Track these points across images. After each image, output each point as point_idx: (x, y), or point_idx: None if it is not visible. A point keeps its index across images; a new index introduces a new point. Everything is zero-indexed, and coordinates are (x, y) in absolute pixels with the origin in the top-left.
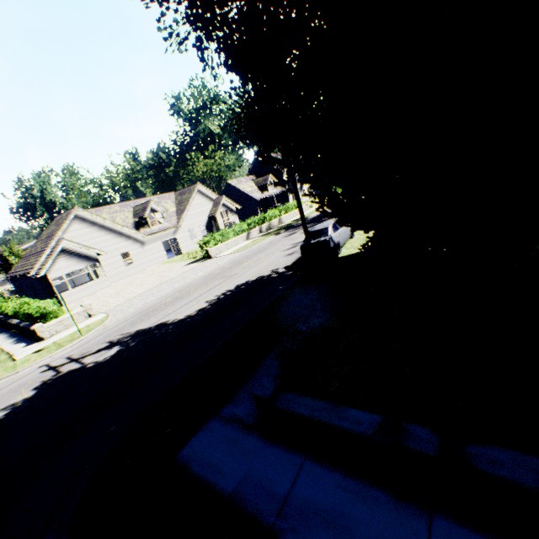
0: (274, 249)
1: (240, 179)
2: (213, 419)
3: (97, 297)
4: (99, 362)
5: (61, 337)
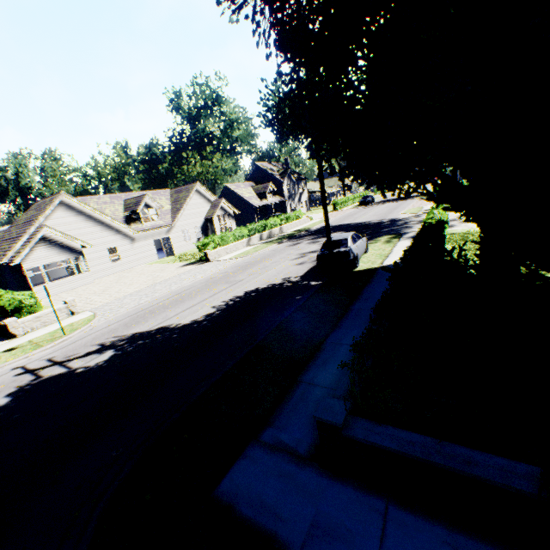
0: (280, 258)
1: (239, 184)
2: (253, 446)
3: (78, 294)
4: (91, 367)
5: (37, 335)
